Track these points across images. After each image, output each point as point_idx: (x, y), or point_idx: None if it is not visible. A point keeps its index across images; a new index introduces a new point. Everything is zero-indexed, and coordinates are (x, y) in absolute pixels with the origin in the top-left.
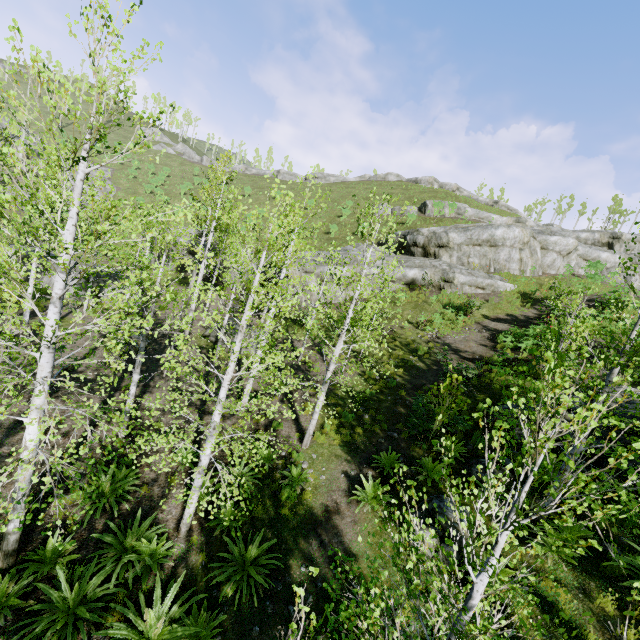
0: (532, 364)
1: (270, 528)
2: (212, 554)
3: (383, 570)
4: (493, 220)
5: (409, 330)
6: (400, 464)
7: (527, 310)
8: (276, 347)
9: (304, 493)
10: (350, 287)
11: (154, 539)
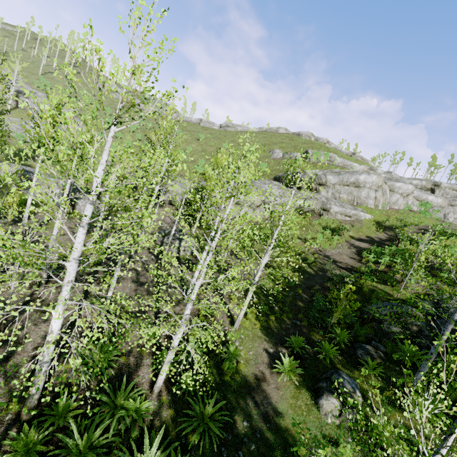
0: (390, 275)
1: (217, 391)
2: (178, 410)
3: (302, 425)
4: (354, 167)
5: (299, 244)
6: (305, 345)
7: (380, 234)
8: (236, 263)
9: (238, 364)
10: (256, 210)
11: (138, 399)
